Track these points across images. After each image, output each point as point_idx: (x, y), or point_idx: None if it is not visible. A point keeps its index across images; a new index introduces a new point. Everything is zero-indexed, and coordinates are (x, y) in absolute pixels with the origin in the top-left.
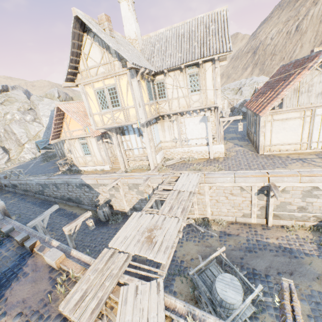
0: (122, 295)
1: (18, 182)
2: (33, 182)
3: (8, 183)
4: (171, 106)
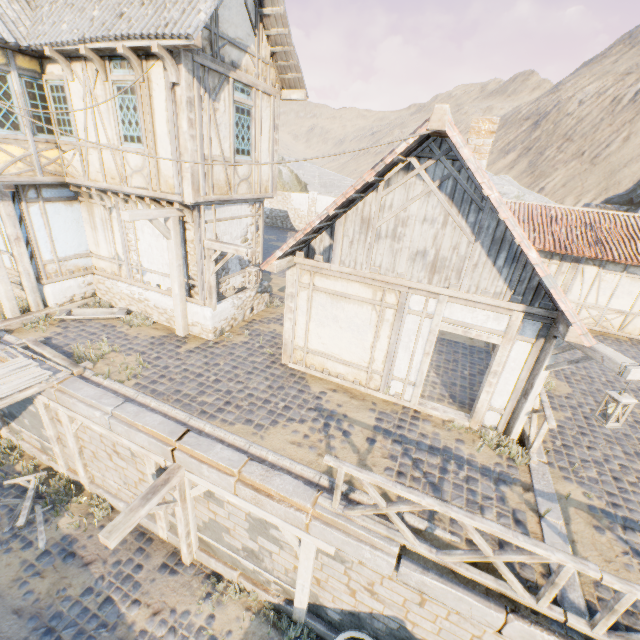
0: None
1: None
2: None
3: None
4: (87, 167)
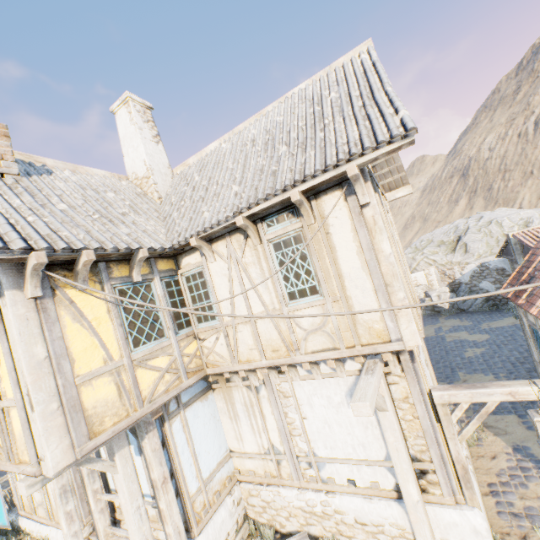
0: None
1: None
2: None
3: None
4: (235, 347)
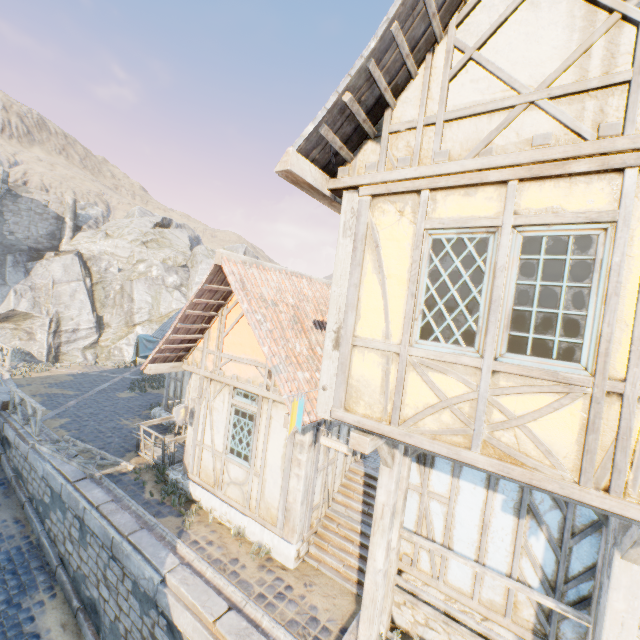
0: None
1: (15, 440)
2: (40, 467)
3: None
4: None
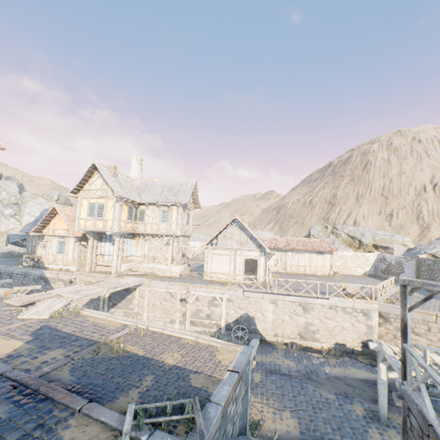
0: (45, 301)
1: None
2: None
3: None
4: (146, 228)
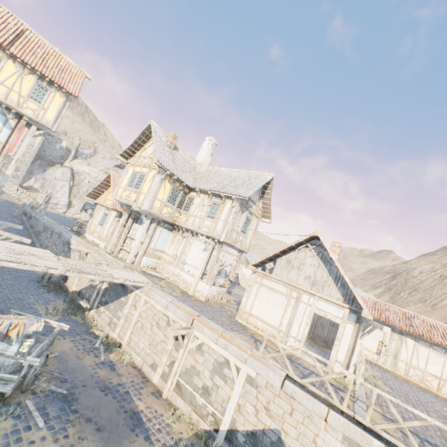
0: None
1: (35, 216)
2: (43, 221)
3: (29, 212)
4: (187, 221)
